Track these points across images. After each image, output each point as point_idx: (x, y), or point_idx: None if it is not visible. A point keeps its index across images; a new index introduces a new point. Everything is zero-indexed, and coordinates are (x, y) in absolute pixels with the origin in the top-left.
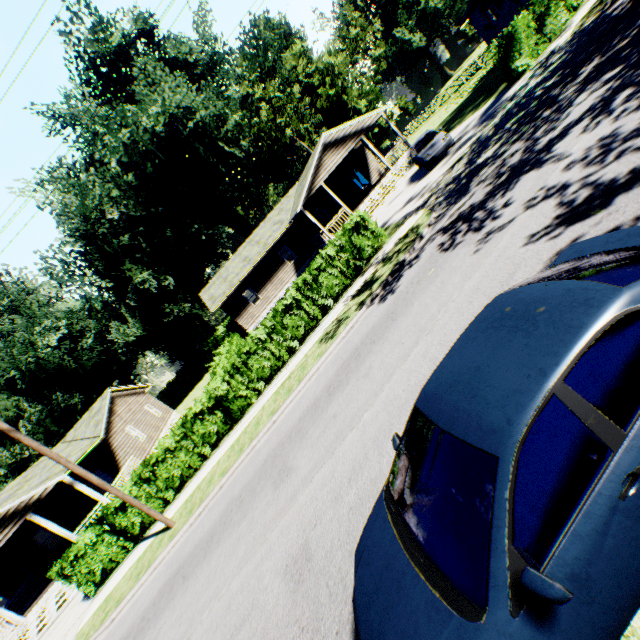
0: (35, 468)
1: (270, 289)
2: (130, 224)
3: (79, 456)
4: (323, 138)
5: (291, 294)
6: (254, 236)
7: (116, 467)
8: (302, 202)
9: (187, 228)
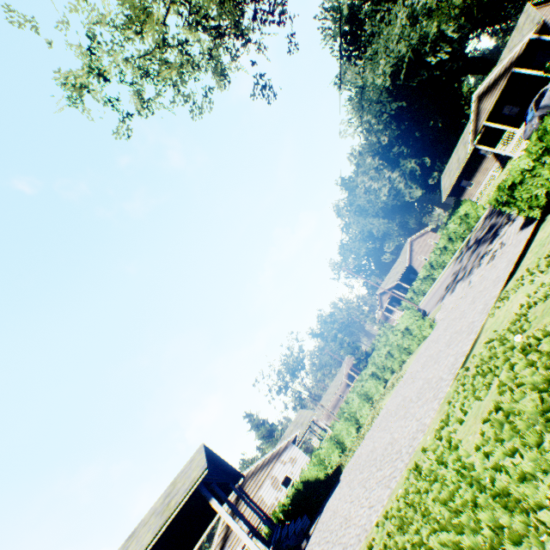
0: (391, 272)
1: (478, 177)
2: (394, 137)
3: (400, 275)
4: (473, 98)
5: (441, 241)
6: (464, 133)
7: (416, 273)
8: (471, 142)
9: (426, 124)
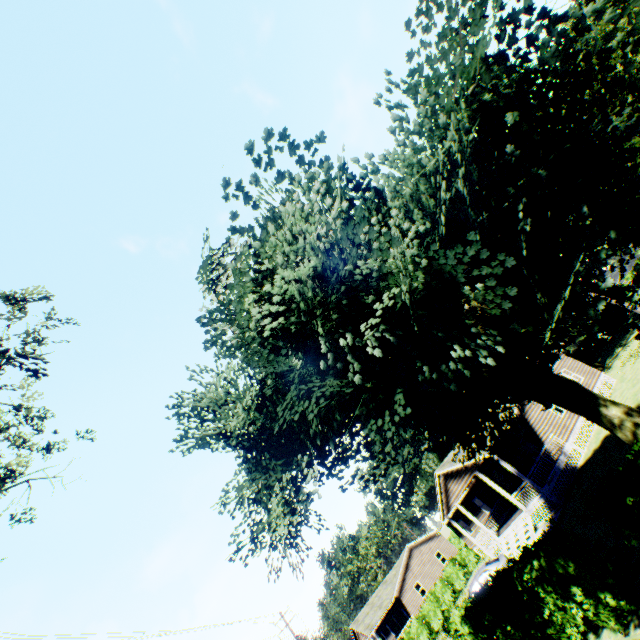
0: (380, 588)
1: (477, 526)
2: None
3: (378, 618)
4: (436, 475)
5: None
6: None
7: (408, 612)
8: (445, 513)
9: None
